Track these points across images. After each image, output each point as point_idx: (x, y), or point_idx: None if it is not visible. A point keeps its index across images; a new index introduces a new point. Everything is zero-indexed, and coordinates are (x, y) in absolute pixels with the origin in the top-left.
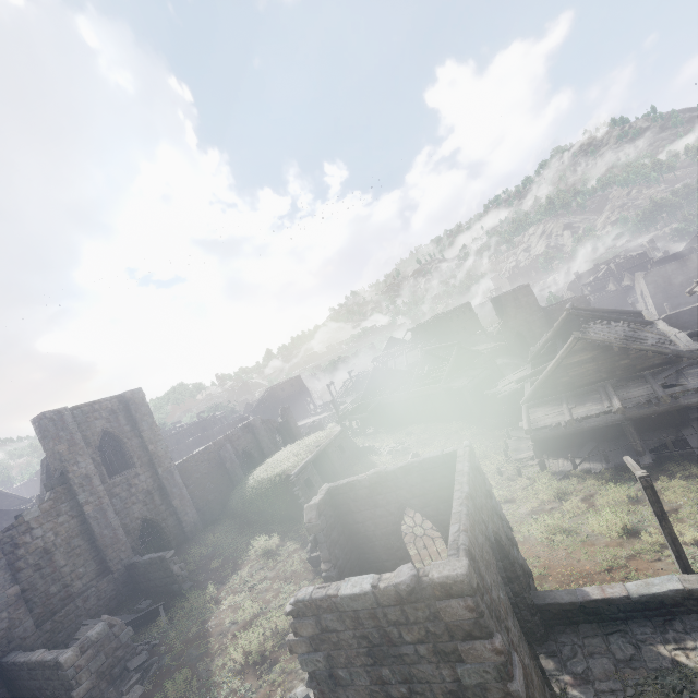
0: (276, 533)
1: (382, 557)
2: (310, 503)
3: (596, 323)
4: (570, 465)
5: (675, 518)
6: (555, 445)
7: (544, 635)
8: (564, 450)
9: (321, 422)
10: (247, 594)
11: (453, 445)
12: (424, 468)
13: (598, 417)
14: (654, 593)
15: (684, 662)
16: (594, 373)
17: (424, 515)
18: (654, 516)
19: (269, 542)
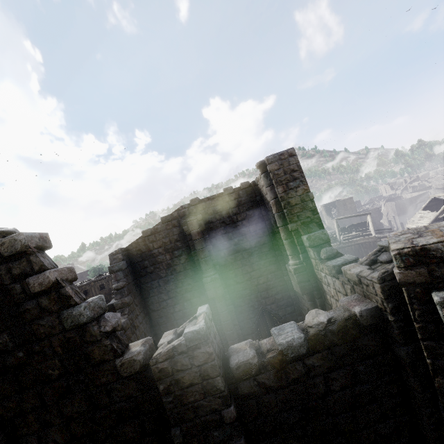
0: None
1: None
2: None
3: None
4: None
5: None
6: None
7: None
8: None
9: None
10: None
11: None
12: None
13: None
14: None
15: None
16: None
17: None
18: None
19: None
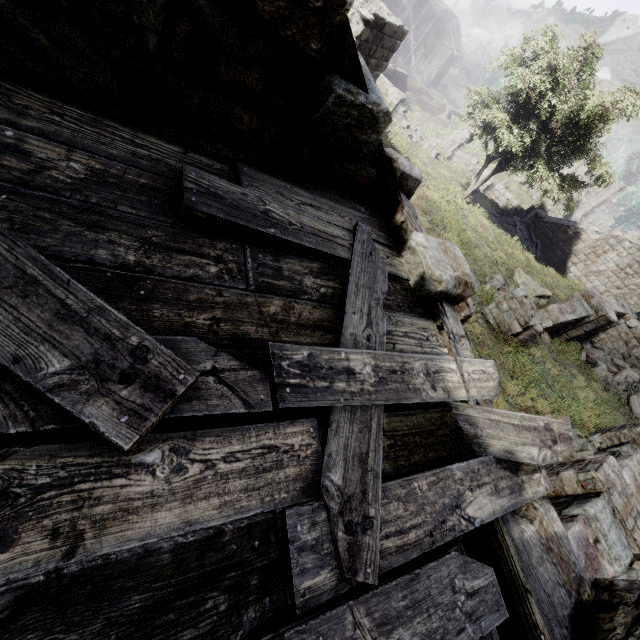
0: None
1: None
2: None
3: None
4: None
5: None
6: None
7: None
8: None
9: None
10: None
11: None
12: None
13: None
14: None
15: None
16: None
17: None
18: None
19: None
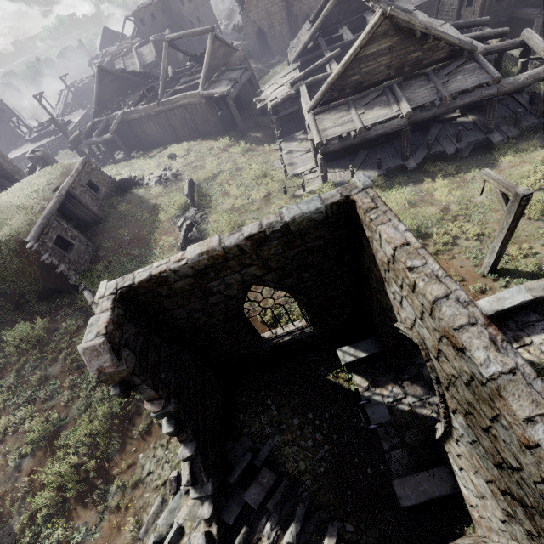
0: (39, 319)
1: (219, 340)
2: (88, 343)
3: (377, 3)
4: (348, 175)
5: (451, 216)
6: (331, 156)
7: (407, 365)
8: (338, 161)
9: (46, 151)
10: (28, 409)
11: (227, 166)
12: (291, 231)
13: (386, 123)
14: (508, 308)
15: (529, 359)
16: (385, 70)
17: (281, 289)
18: (501, 231)
19: (34, 329)
